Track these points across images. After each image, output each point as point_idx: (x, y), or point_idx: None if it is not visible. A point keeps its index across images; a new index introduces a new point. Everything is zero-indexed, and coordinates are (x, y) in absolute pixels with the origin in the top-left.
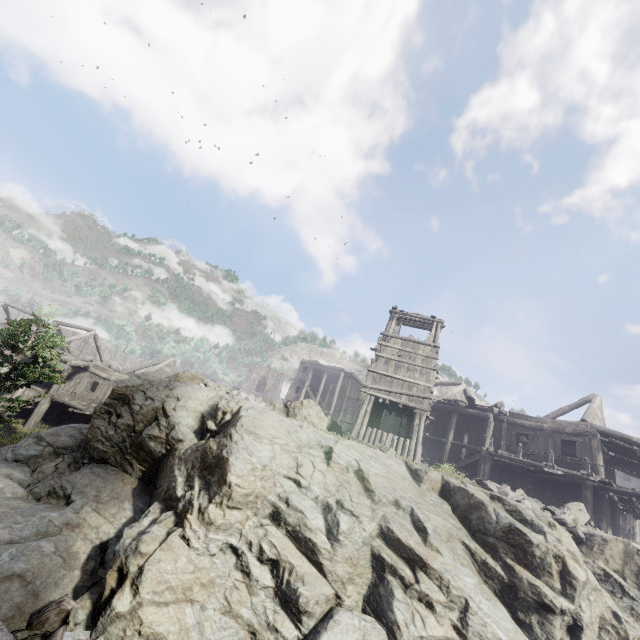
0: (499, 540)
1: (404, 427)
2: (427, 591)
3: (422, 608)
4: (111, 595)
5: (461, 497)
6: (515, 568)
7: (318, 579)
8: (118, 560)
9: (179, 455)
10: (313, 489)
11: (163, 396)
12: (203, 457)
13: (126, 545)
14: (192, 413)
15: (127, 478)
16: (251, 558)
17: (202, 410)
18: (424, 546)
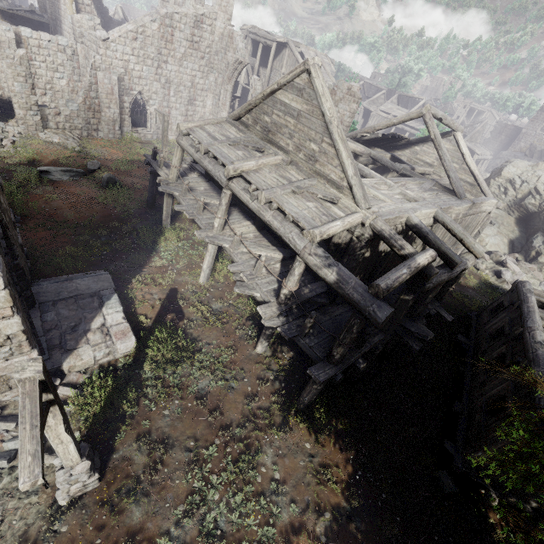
0: None
1: None
2: None
3: None
4: (533, 257)
5: None
6: None
7: None
8: (535, 249)
9: None
10: None
11: (534, 182)
12: None
13: (537, 245)
14: None
15: (510, 217)
16: None
17: None
18: None
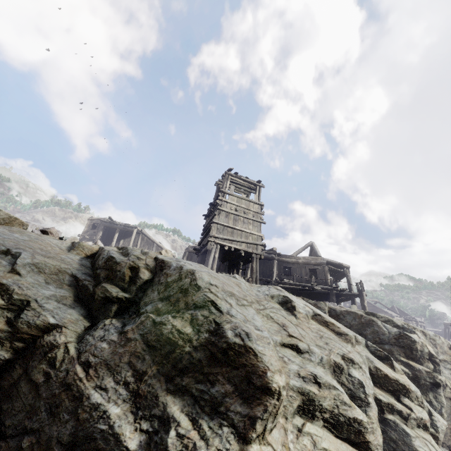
0: (393, 345)
1: (241, 269)
2: (420, 415)
3: (423, 433)
4: None
5: (352, 319)
6: (411, 363)
7: None
8: None
9: (70, 357)
10: (315, 351)
11: None
12: (163, 352)
13: None
14: (52, 275)
15: None
16: None
17: (69, 269)
18: (395, 373)
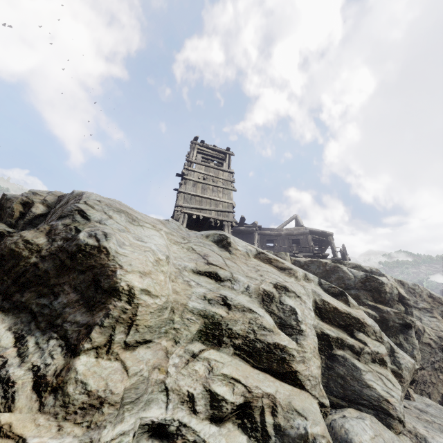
0: (360, 290)
1: None
2: (376, 349)
3: (379, 368)
4: None
5: (316, 267)
6: (378, 306)
7: (301, 396)
8: None
9: None
10: (239, 279)
11: None
12: (5, 267)
13: None
14: None
15: None
16: (201, 427)
17: None
18: (350, 308)
